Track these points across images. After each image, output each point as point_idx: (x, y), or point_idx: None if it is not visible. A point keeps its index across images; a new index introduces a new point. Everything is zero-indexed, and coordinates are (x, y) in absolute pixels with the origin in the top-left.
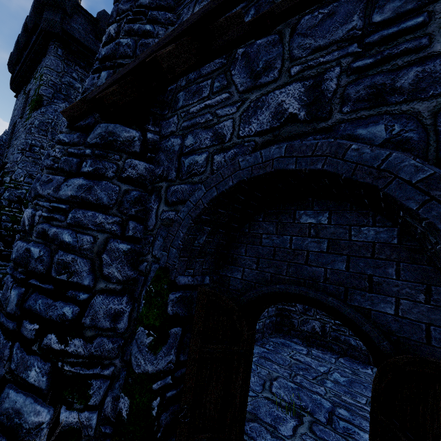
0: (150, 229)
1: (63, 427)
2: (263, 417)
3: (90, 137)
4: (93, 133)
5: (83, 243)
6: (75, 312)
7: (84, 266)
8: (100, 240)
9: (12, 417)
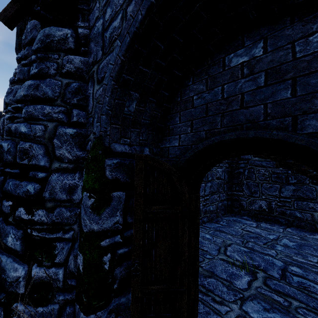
0: (90, 112)
1: (35, 280)
2: (219, 274)
3: (33, 45)
4: (35, 41)
5: (36, 132)
6: (36, 188)
7: (39, 150)
8: (50, 128)
9: (0, 274)
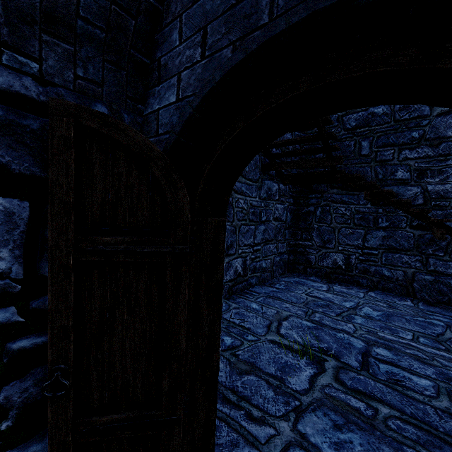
0: None
1: None
2: (264, 366)
3: None
4: None
5: None
6: None
7: None
8: None
9: None
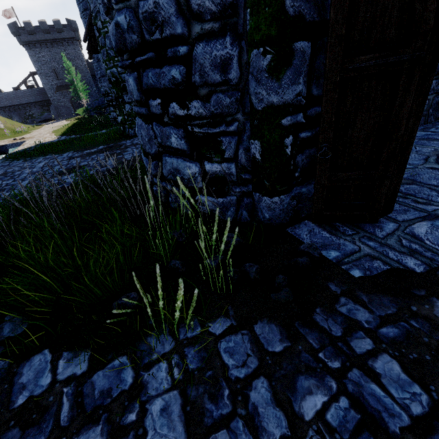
0: None
1: (210, 175)
2: (425, 181)
3: None
4: None
5: None
6: (182, 73)
7: (169, 8)
8: None
9: (175, 175)
